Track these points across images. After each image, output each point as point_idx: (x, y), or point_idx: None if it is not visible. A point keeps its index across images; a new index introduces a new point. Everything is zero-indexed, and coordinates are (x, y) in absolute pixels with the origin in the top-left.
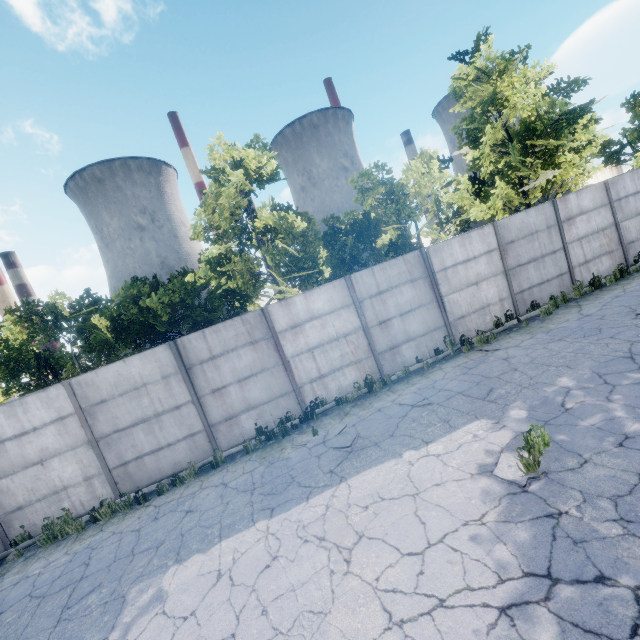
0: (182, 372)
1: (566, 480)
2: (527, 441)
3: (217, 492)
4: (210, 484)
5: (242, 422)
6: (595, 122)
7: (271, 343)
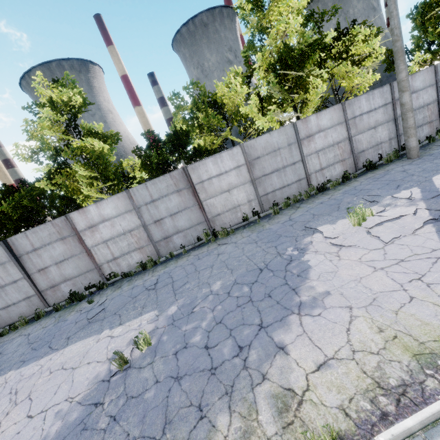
0: (13, 260)
1: (130, 376)
2: (136, 342)
3: (21, 341)
4: (25, 333)
5: (62, 288)
6: (377, 35)
7: (76, 238)
